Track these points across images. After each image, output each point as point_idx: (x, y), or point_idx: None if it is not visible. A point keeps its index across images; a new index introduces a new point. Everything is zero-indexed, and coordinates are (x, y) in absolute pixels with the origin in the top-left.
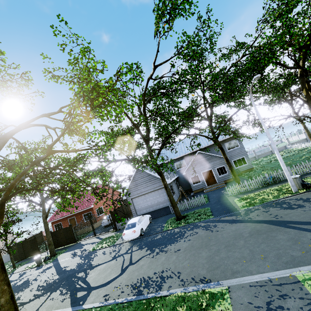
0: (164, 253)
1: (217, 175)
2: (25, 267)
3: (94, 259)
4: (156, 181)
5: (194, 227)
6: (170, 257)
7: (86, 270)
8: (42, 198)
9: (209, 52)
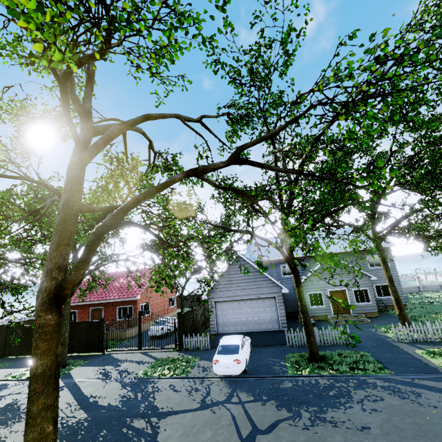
0: (332, 427)
1: (353, 300)
2: (5, 375)
3: (156, 396)
4: (264, 284)
5: (363, 384)
6: (357, 441)
7: (149, 417)
8: (75, 262)
9: (431, 106)
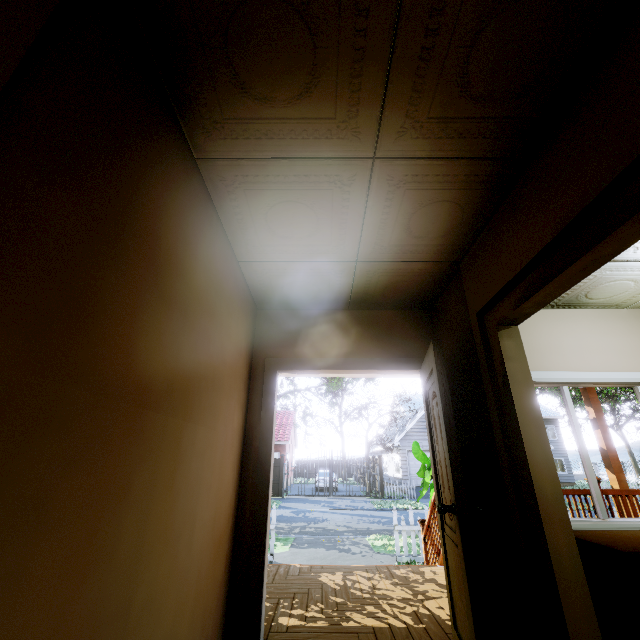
0: None
1: None
2: None
3: None
4: None
5: None
6: None
7: None
8: None
9: None
